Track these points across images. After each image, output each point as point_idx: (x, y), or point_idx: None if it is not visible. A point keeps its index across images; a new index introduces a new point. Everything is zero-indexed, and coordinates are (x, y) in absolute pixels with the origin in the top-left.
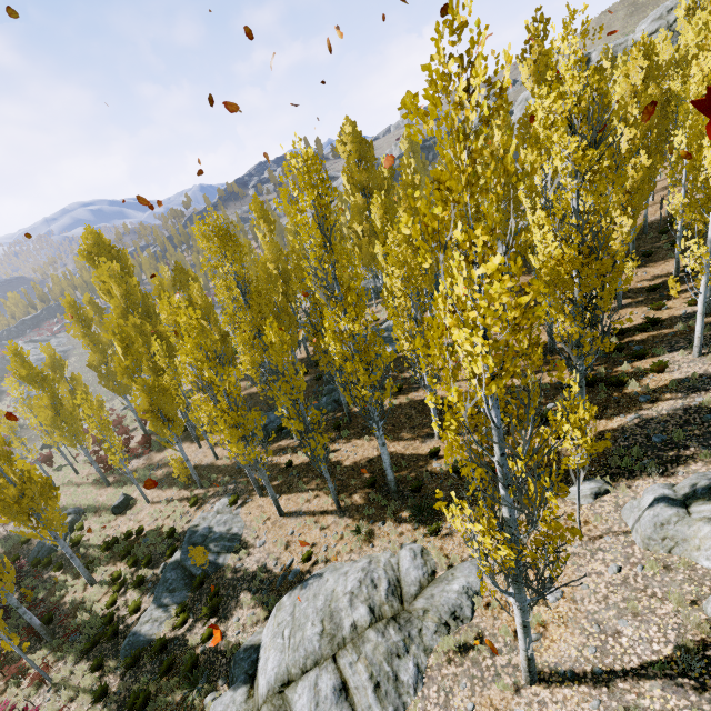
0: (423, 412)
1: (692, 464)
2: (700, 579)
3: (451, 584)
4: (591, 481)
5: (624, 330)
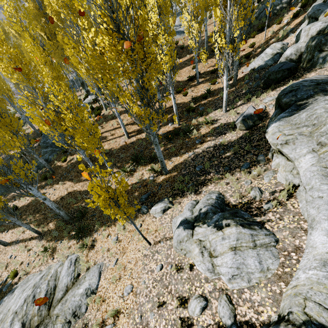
0: (95, 161)
1: (209, 185)
2: (193, 279)
3: (79, 289)
4: (162, 202)
5: (197, 98)
